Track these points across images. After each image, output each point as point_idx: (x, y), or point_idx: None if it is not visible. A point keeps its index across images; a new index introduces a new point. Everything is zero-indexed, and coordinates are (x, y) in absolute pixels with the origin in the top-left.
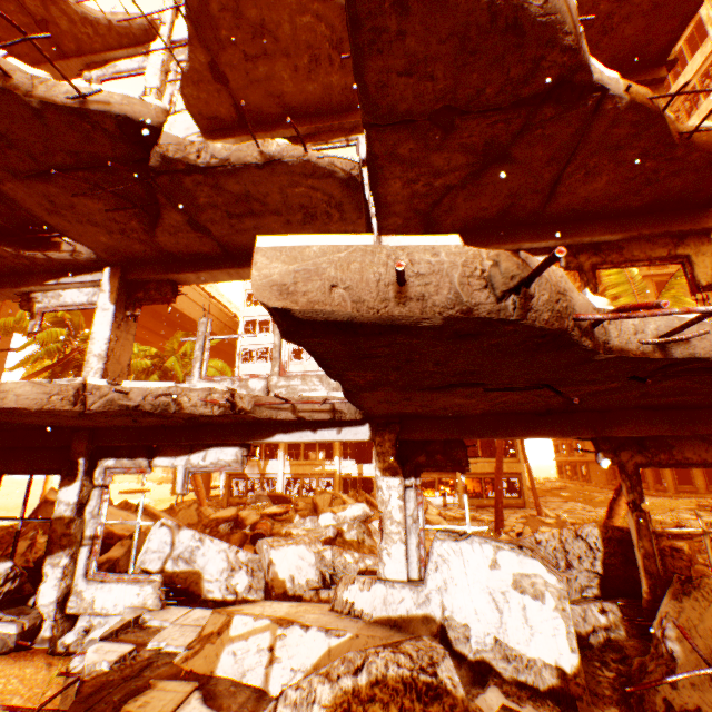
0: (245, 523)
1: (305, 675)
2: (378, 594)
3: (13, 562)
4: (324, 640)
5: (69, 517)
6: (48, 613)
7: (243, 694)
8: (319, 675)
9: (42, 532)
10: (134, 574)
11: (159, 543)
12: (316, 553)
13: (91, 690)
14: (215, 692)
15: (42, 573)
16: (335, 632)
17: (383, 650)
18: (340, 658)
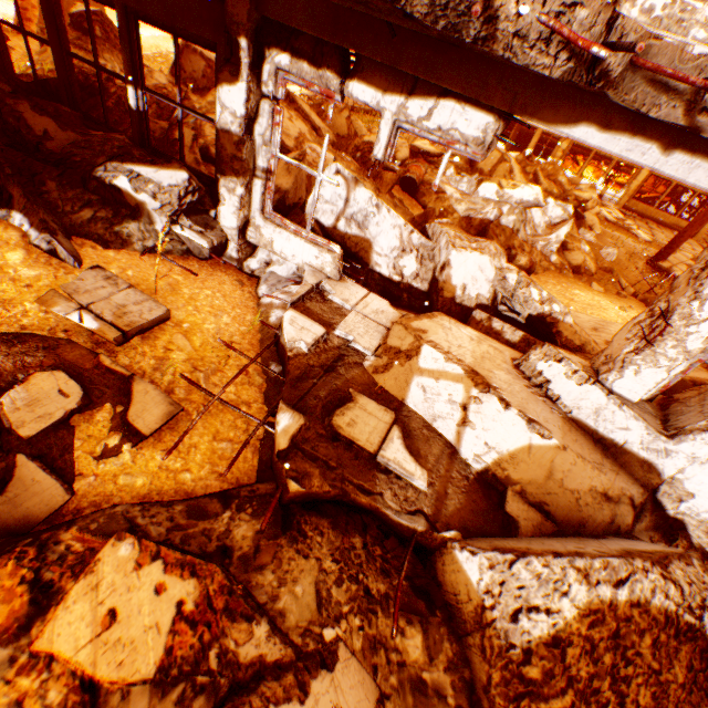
0: (395, 157)
1: (499, 459)
2: (590, 399)
3: (187, 173)
4: (523, 431)
5: (237, 136)
6: (231, 236)
7: (435, 445)
8: (576, 572)
9: (191, 89)
10: (311, 234)
11: (332, 195)
12: (497, 270)
13: (297, 374)
14: (409, 430)
15: (217, 190)
16: (538, 429)
17: (650, 569)
18: (602, 561)
